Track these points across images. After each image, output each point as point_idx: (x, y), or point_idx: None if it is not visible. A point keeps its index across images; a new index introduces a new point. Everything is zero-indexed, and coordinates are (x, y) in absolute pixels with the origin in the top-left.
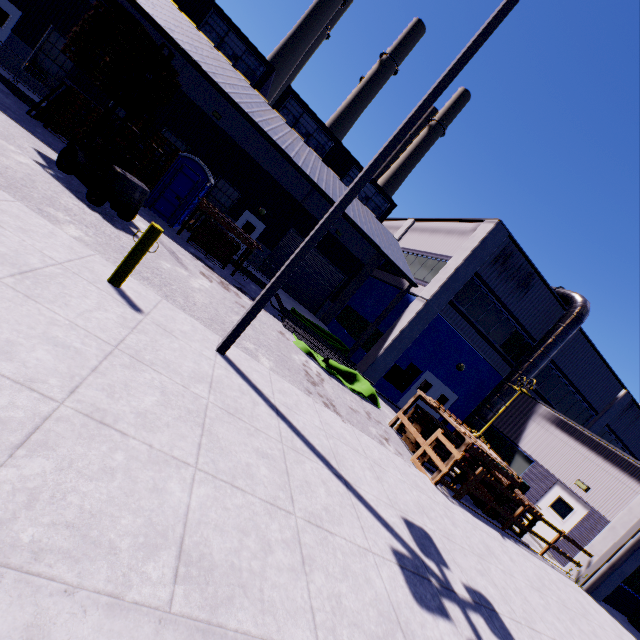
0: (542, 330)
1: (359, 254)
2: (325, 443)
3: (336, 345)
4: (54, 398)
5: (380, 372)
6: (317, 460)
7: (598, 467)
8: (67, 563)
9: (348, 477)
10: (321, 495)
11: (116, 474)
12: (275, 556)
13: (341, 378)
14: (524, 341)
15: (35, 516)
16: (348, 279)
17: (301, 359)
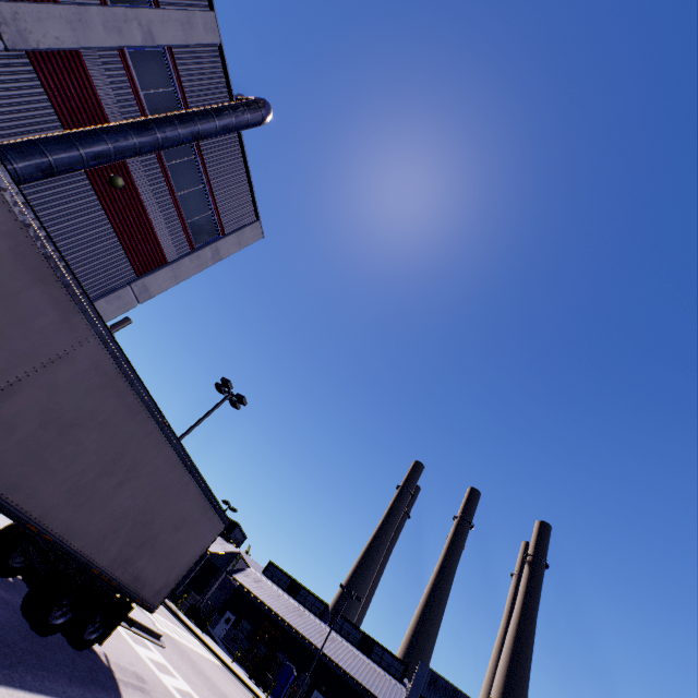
0: None
1: None
2: None
3: None
4: None
5: None
6: None
7: None
8: None
9: None
10: None
11: None
12: None
13: None
14: None
15: None
16: None
17: None
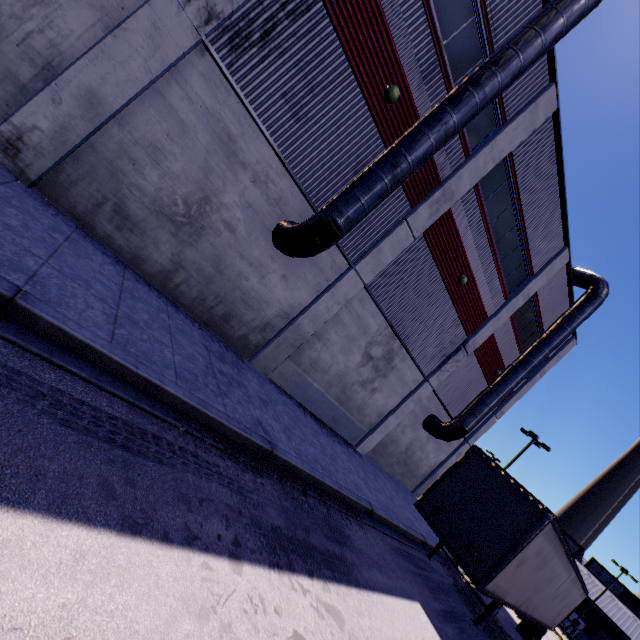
0: None
1: None
2: None
3: None
4: None
5: None
6: None
7: None
8: None
9: None
10: None
11: None
12: None
13: None
14: None
15: None
16: None
17: None
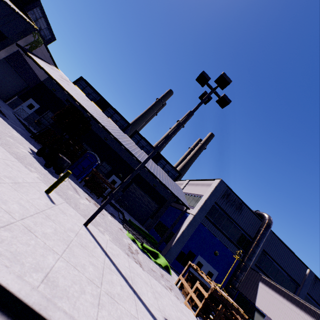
0: (254, 232)
1: (164, 195)
2: (128, 273)
3: (150, 240)
4: (16, 219)
5: (173, 255)
6: (121, 277)
7: (299, 315)
8: (8, 260)
9: (136, 289)
10: (118, 289)
11: (30, 246)
12: (86, 296)
13: (149, 254)
14: (246, 238)
15: (2, 245)
16: (159, 207)
17: (128, 241)
